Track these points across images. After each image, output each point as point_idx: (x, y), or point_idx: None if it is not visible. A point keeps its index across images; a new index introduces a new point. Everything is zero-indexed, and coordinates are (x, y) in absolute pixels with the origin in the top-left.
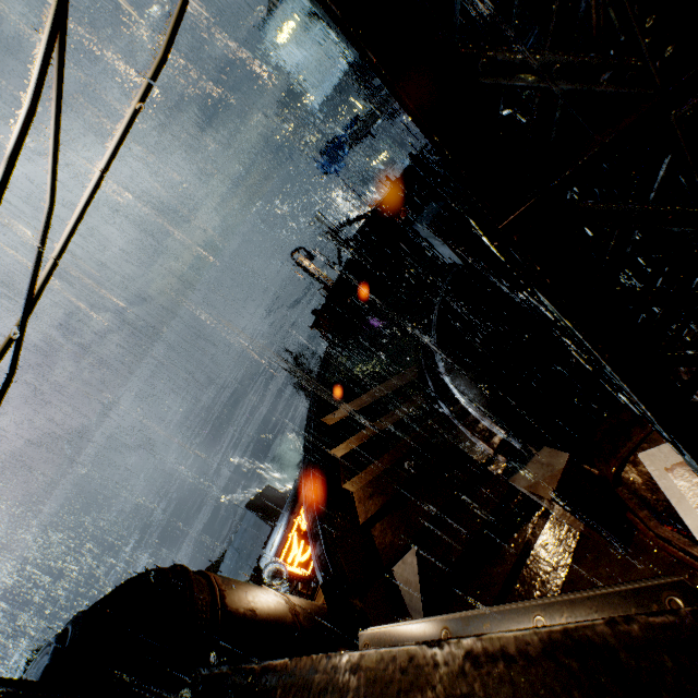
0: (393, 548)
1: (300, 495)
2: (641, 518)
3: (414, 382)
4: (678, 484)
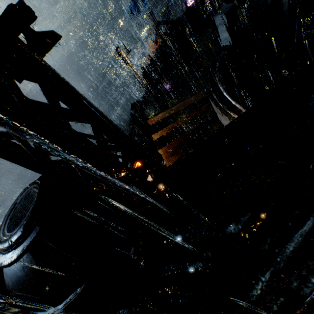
0: None
1: None
2: None
3: (202, 100)
4: None
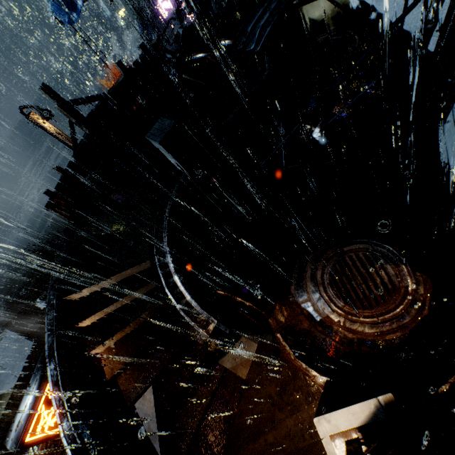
0: (135, 392)
1: (45, 374)
2: (287, 354)
3: (150, 270)
4: (338, 453)
